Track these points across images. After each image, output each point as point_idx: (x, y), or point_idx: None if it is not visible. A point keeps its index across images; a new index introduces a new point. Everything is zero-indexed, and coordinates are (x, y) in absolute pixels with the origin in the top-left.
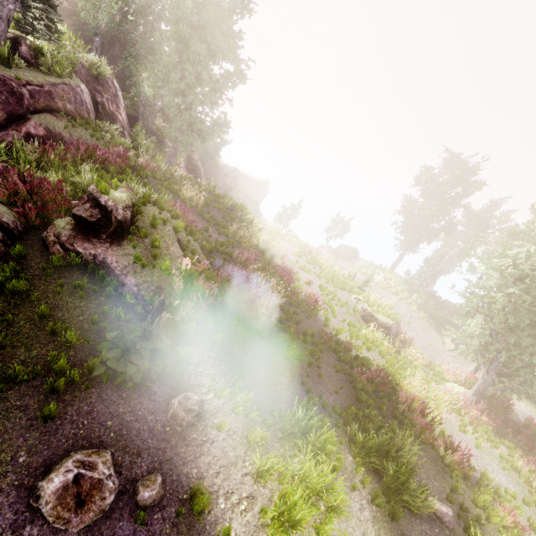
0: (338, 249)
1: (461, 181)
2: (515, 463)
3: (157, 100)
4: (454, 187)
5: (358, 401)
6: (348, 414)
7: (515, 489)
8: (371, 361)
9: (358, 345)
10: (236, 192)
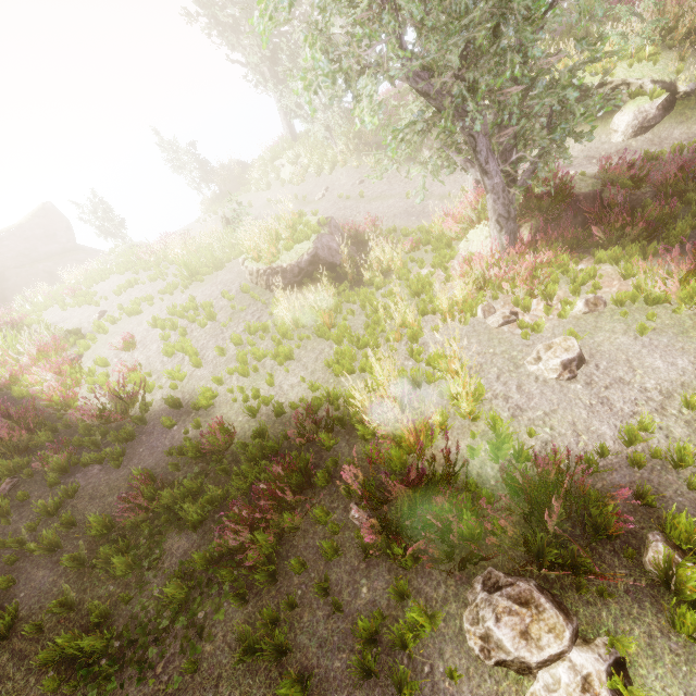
0: (219, 188)
1: None
2: (648, 290)
3: None
4: None
5: (255, 652)
6: None
7: (691, 357)
8: (288, 403)
9: (255, 387)
10: (16, 273)
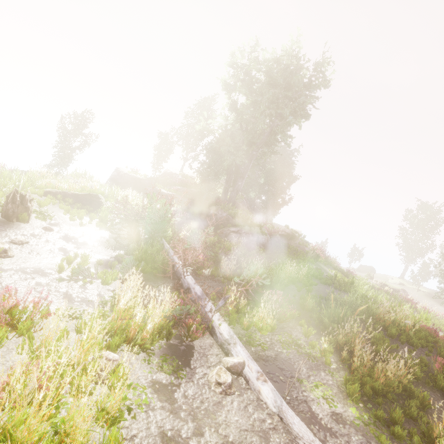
0: (359, 267)
1: (433, 217)
2: None
3: (255, 199)
4: (429, 221)
5: None
6: (374, 291)
7: None
8: None
9: None
10: None
